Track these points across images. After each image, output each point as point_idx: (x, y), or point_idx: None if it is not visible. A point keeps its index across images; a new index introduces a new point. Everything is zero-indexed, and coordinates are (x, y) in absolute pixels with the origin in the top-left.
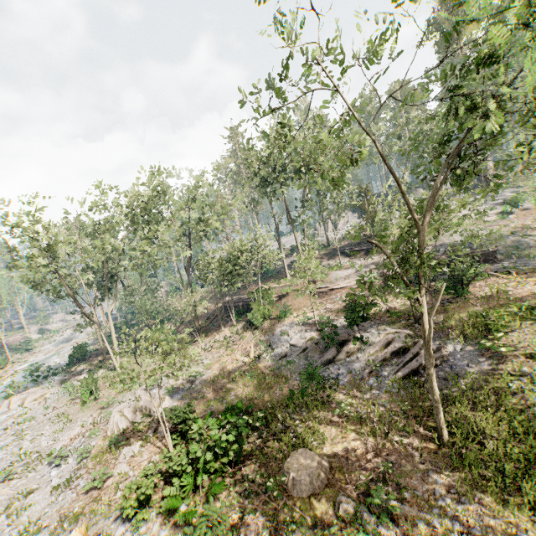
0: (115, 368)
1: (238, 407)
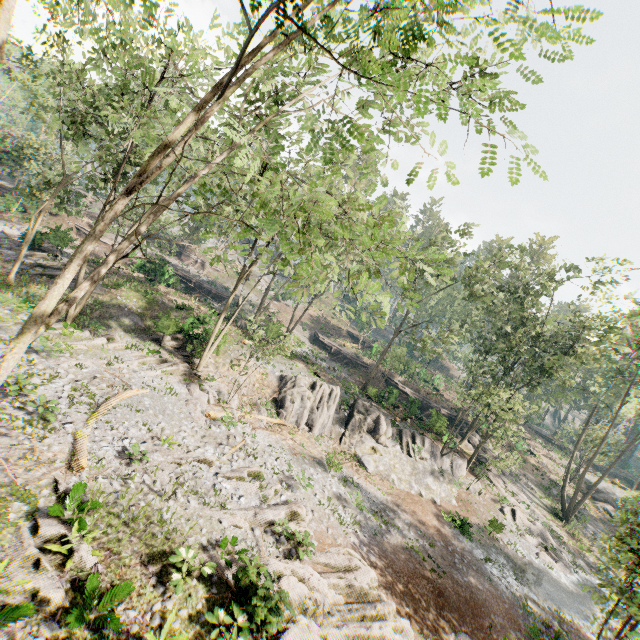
0: None
1: None
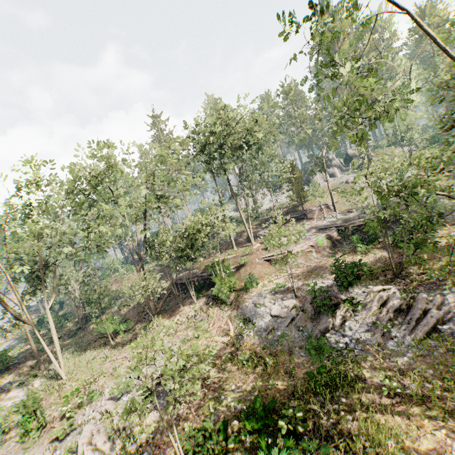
0: (57, 374)
1: (256, 406)
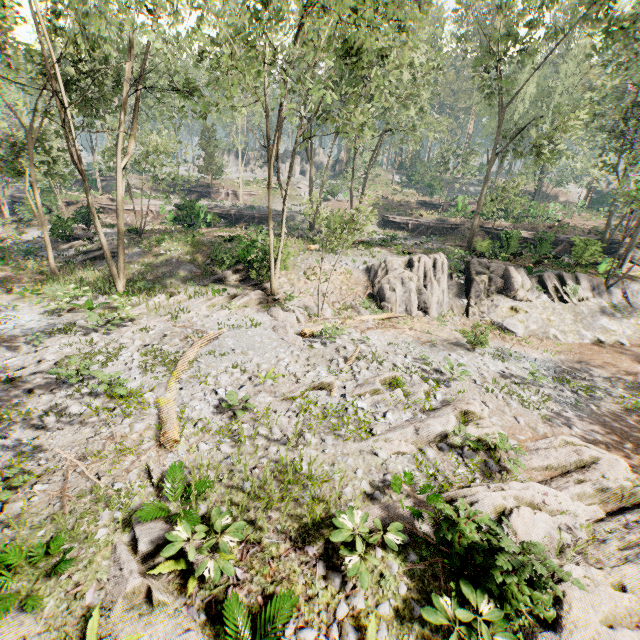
0: None
1: None
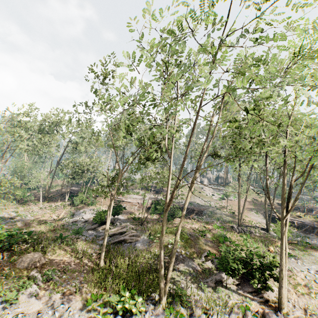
0: None
1: (29, 233)
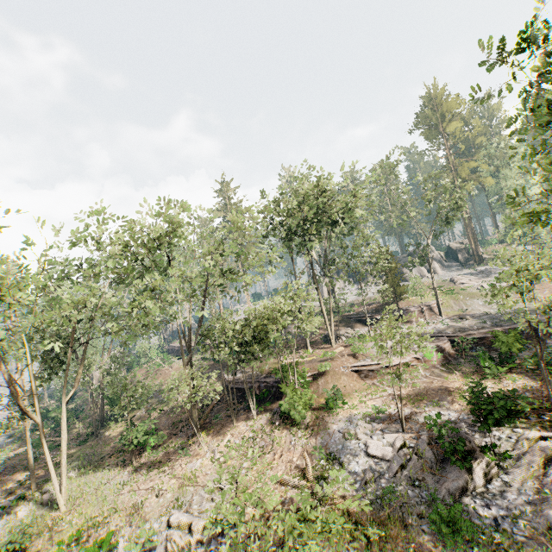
0: (54, 500)
1: None
